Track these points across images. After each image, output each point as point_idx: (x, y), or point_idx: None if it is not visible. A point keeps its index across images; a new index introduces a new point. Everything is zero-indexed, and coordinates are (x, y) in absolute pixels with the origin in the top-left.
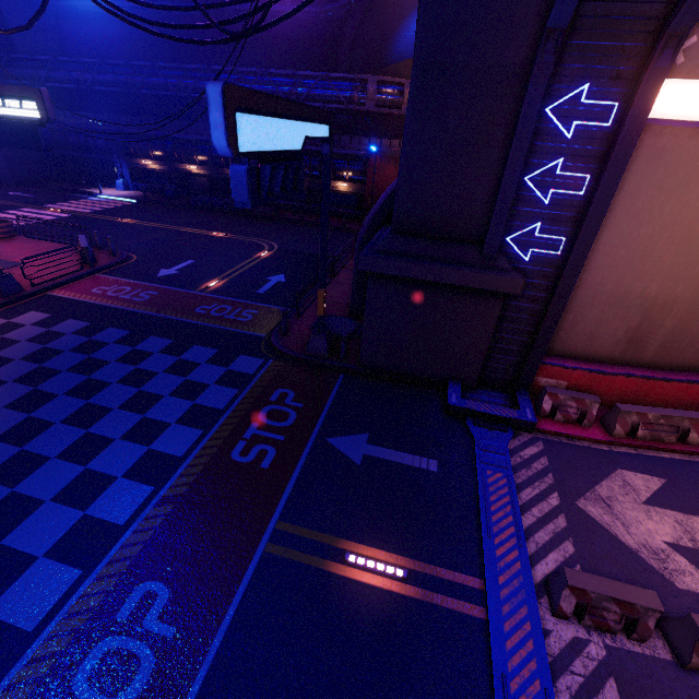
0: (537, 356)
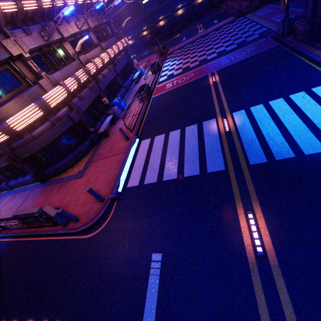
0: None
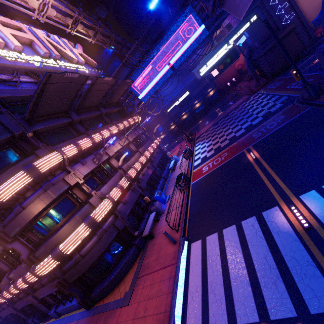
0: (311, 32)
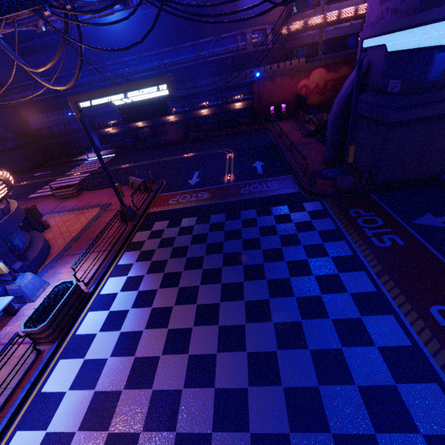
0: None
